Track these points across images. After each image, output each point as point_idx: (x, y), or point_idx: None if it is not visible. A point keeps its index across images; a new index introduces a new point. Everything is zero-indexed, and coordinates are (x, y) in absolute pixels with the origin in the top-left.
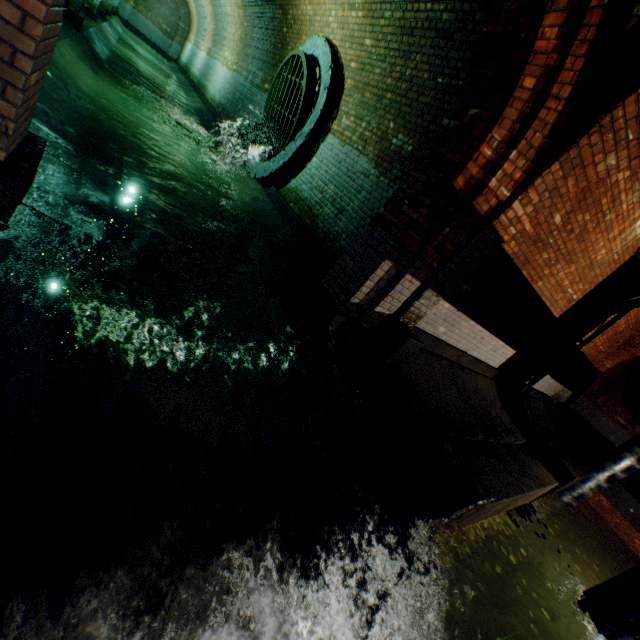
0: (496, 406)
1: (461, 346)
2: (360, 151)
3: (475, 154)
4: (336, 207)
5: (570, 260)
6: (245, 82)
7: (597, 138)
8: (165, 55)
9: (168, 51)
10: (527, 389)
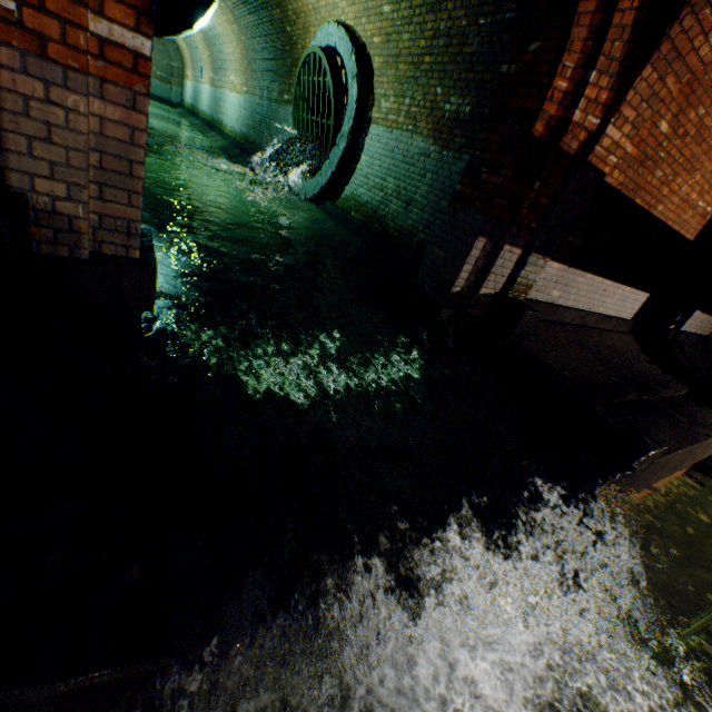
0: (641, 361)
1: (582, 306)
2: (411, 131)
3: (549, 92)
4: (402, 200)
5: (692, 168)
6: (261, 101)
7: (691, 20)
8: (168, 103)
9: (170, 98)
10: (674, 334)
